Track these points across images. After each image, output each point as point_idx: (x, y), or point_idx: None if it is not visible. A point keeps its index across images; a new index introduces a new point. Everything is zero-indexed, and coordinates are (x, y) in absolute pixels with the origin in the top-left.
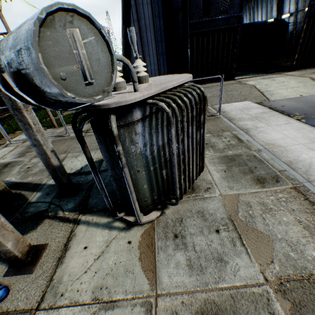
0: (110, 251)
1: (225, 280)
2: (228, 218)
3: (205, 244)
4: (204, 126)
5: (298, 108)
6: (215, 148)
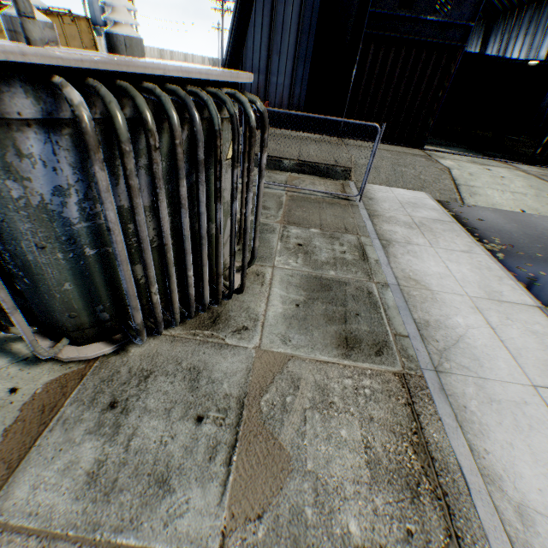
0: None
1: (140, 530)
2: (238, 399)
3: (157, 440)
4: (249, 197)
5: (505, 231)
6: (310, 258)
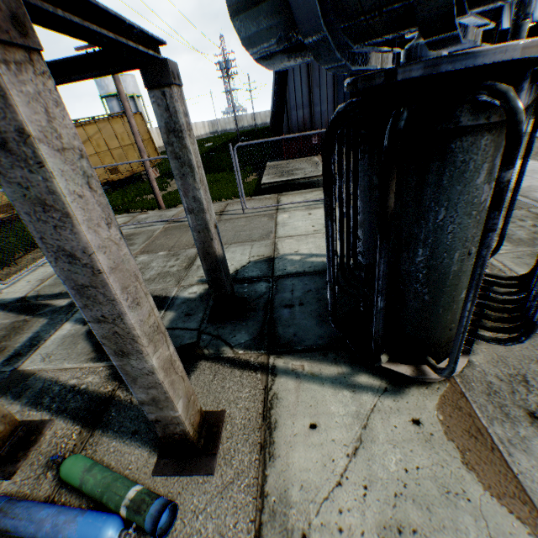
0: (379, 440)
1: None
2: None
3: None
4: None
5: None
6: (511, 239)
